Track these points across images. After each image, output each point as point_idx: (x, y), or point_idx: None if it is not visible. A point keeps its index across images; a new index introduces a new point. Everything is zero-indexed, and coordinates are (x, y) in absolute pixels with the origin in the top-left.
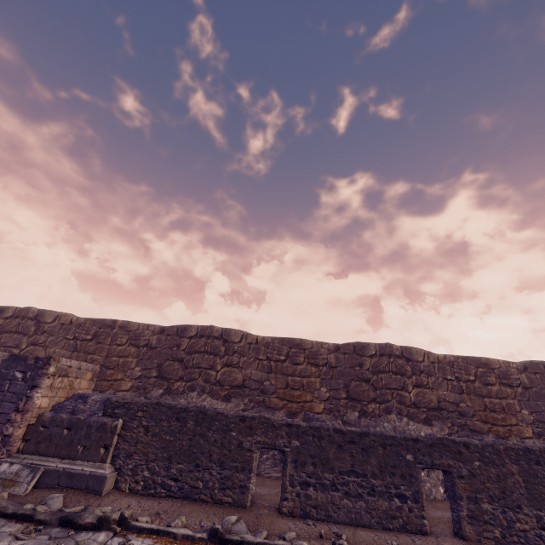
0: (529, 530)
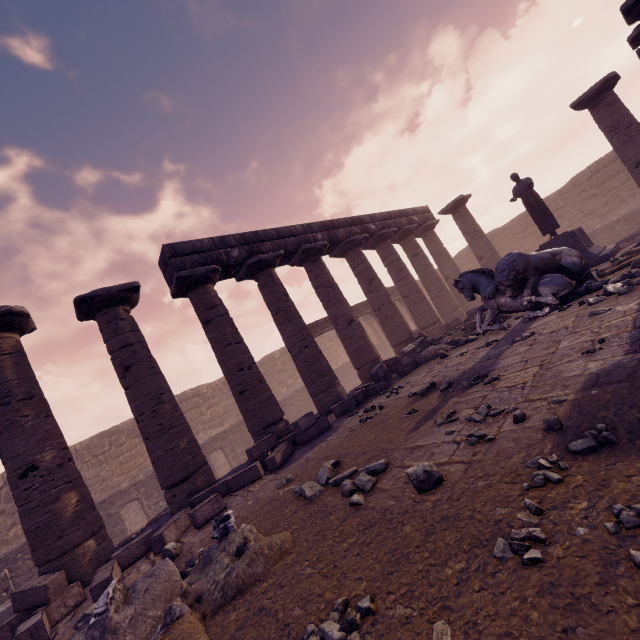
0: None
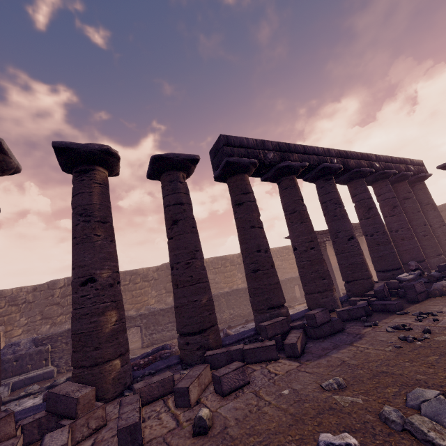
0: (227, 317)
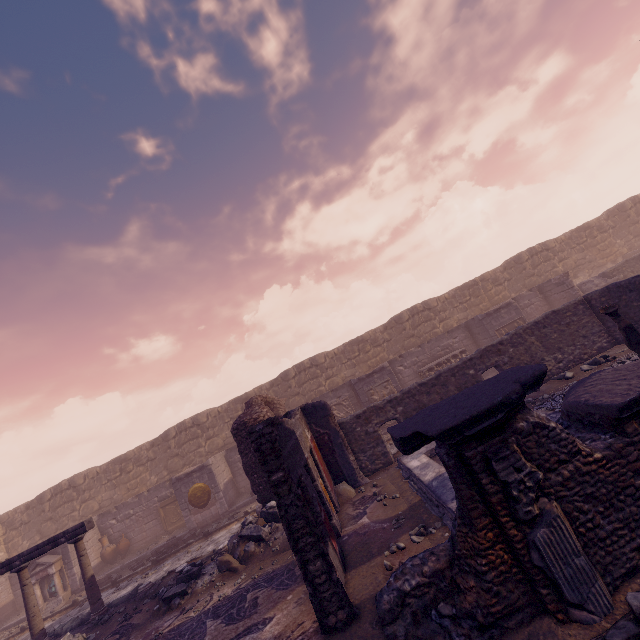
0: None
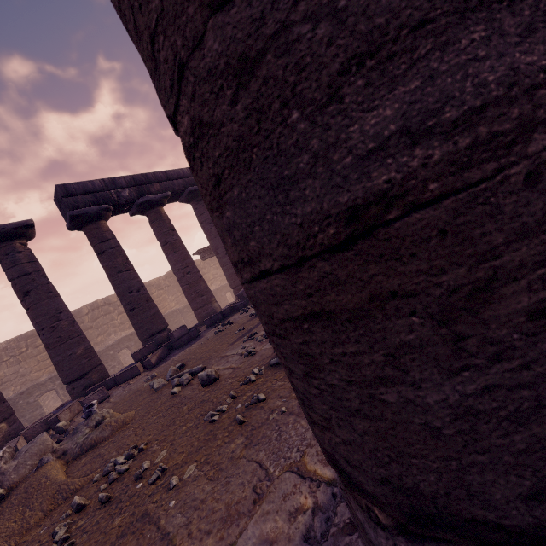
0: None
